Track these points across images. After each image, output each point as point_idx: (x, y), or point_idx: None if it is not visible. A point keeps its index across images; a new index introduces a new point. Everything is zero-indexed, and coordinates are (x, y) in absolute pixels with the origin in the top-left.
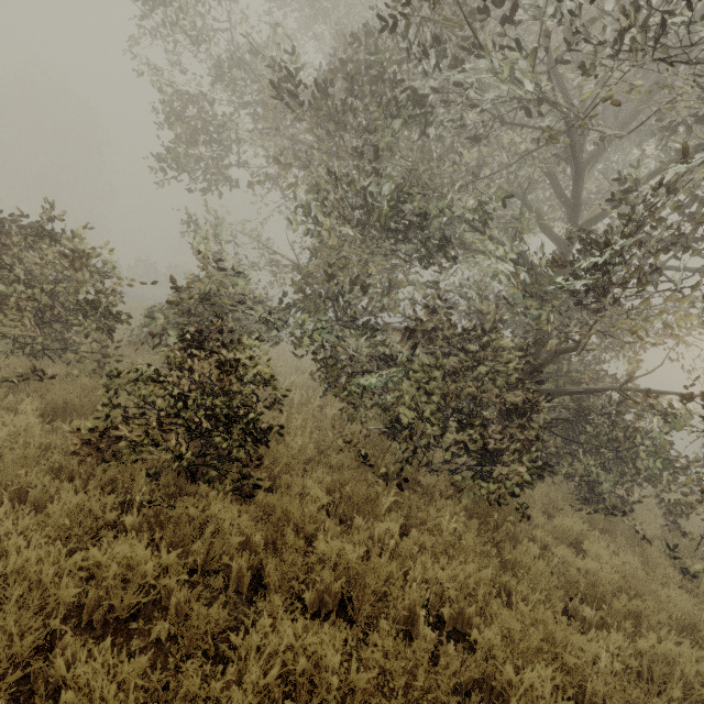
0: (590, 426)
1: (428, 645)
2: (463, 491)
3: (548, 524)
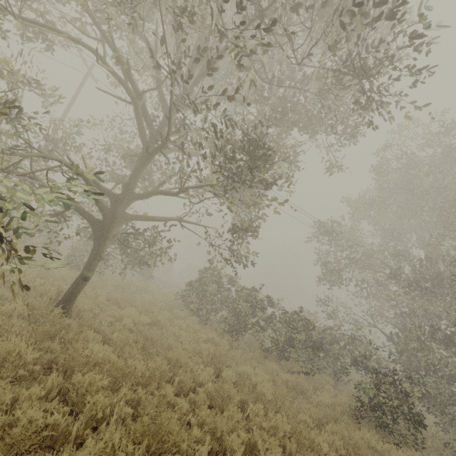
0: None
1: None
2: None
3: None
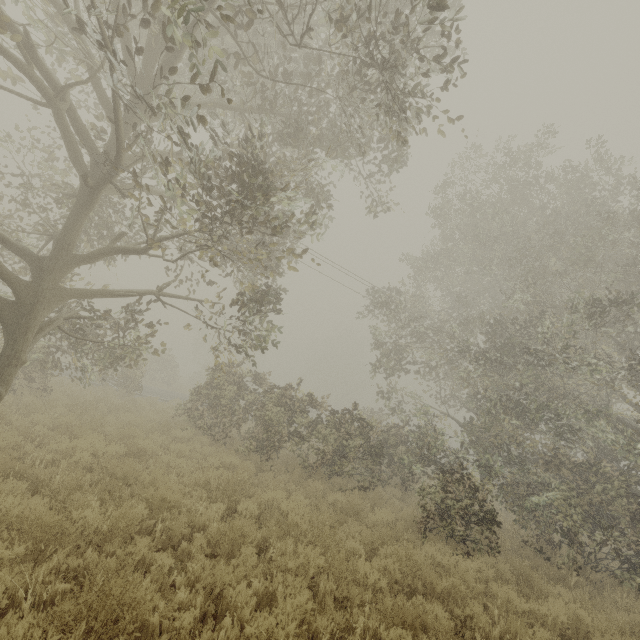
0: None
1: (627, 624)
2: (625, 583)
3: None
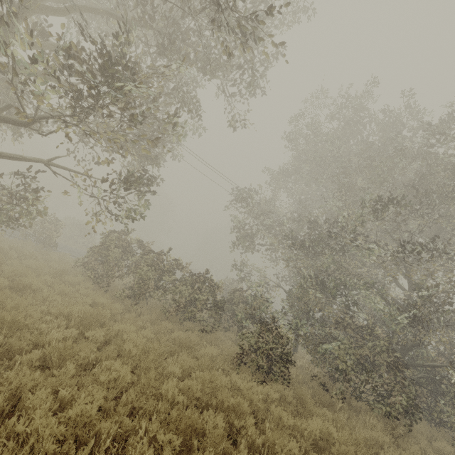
0: (450, 391)
1: (363, 438)
2: (375, 409)
3: (430, 445)
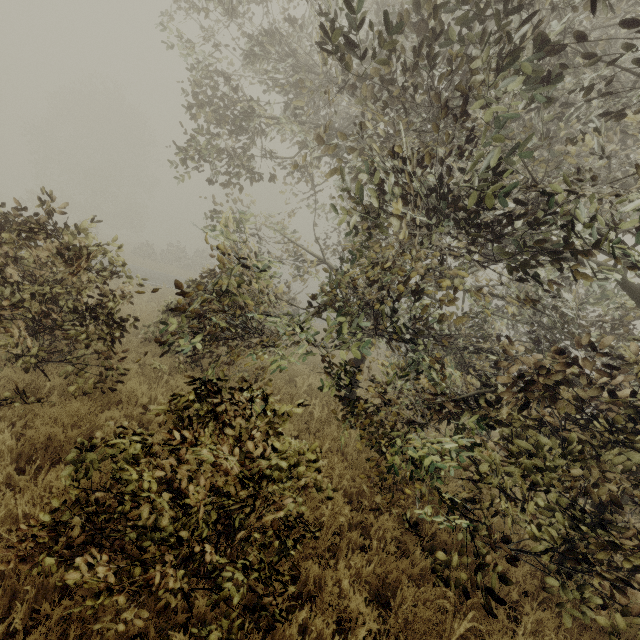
0: None
1: None
2: (563, 605)
3: None
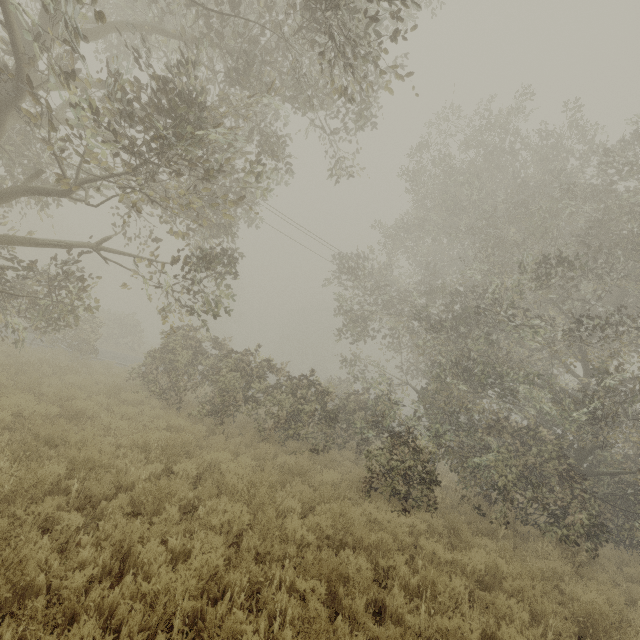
0: None
1: (539, 570)
2: (548, 534)
3: (620, 573)
